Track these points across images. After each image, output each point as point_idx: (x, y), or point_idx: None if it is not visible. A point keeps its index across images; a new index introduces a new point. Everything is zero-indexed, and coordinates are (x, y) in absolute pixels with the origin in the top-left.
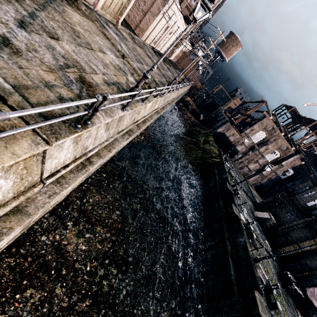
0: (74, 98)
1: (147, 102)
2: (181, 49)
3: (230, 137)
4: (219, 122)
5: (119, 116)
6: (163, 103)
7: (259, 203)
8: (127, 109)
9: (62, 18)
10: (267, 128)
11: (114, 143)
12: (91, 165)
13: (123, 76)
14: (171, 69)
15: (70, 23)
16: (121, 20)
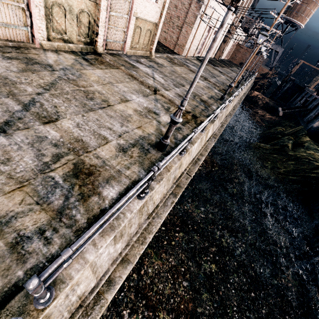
0: (47, 223)
1: (190, 146)
2: (232, 43)
3: None
4: (312, 111)
5: (134, 213)
6: (219, 123)
7: None
8: (151, 186)
9: (74, 85)
10: None
11: (151, 223)
12: (111, 288)
13: (152, 120)
14: (224, 70)
15: (84, 86)
16: (154, 48)
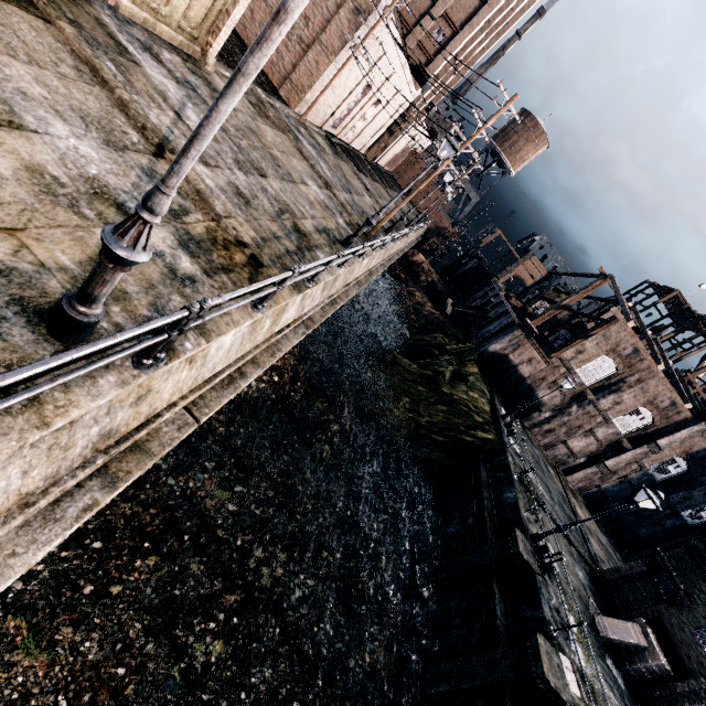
0: None
1: (196, 342)
2: (405, 144)
3: (521, 367)
4: (492, 323)
5: None
6: (324, 295)
7: (605, 573)
8: None
9: None
10: (620, 350)
11: None
12: None
13: (95, 225)
14: (377, 188)
15: None
16: (216, 47)
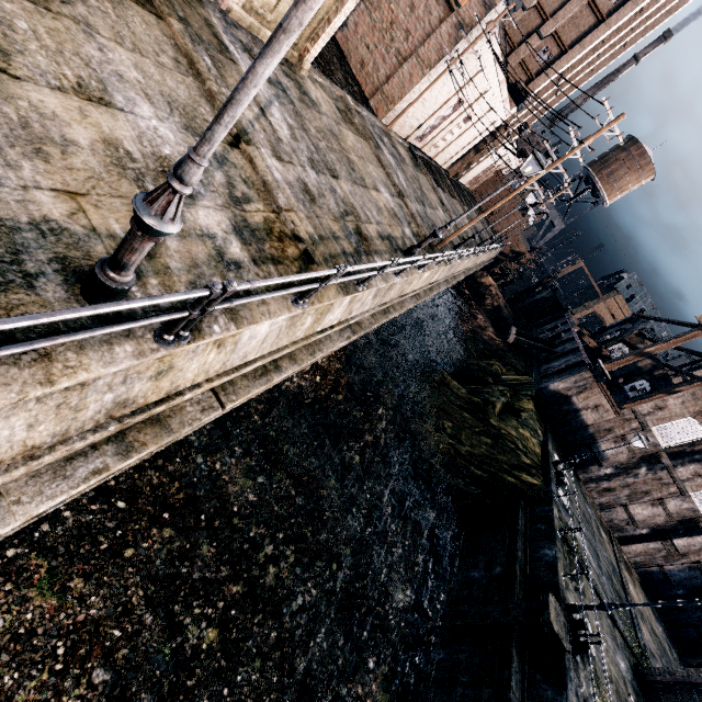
0: None
1: (225, 326)
2: (491, 163)
3: (584, 413)
4: (558, 359)
5: None
6: (376, 302)
7: (655, 672)
8: None
9: None
10: None
11: None
12: None
13: None
14: (453, 204)
15: None
16: (313, 54)
